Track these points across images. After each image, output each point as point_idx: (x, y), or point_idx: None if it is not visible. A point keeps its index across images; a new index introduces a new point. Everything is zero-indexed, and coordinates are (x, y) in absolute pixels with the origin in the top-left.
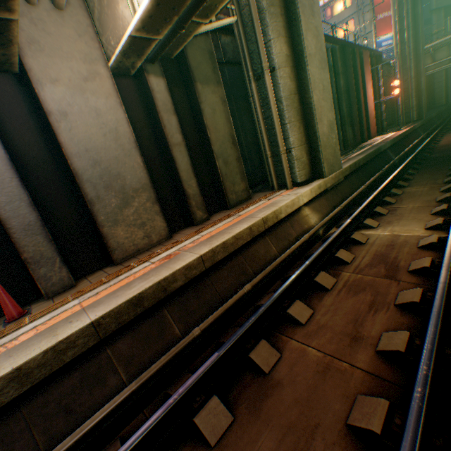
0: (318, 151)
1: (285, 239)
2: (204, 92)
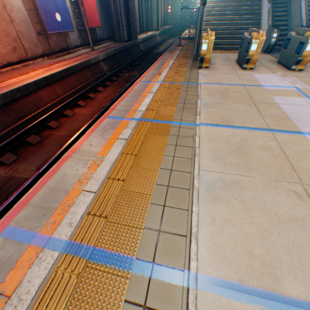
0: (159, 24)
1: (156, 40)
2: (143, 2)
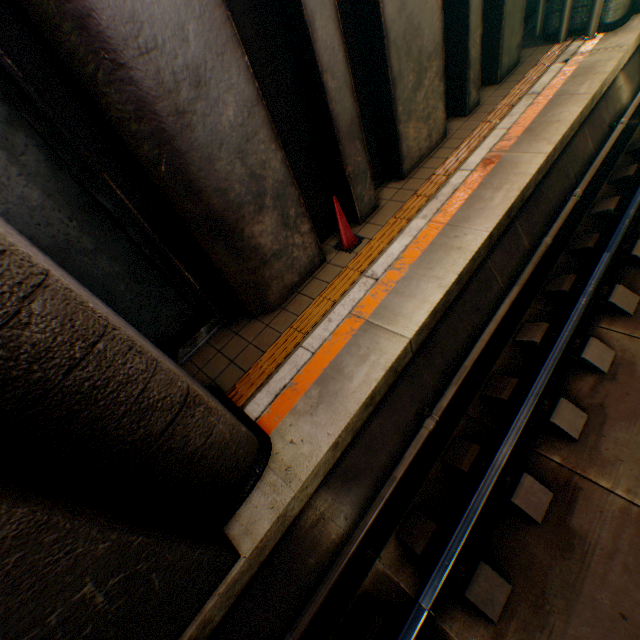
0: None
1: (599, 130)
2: None
